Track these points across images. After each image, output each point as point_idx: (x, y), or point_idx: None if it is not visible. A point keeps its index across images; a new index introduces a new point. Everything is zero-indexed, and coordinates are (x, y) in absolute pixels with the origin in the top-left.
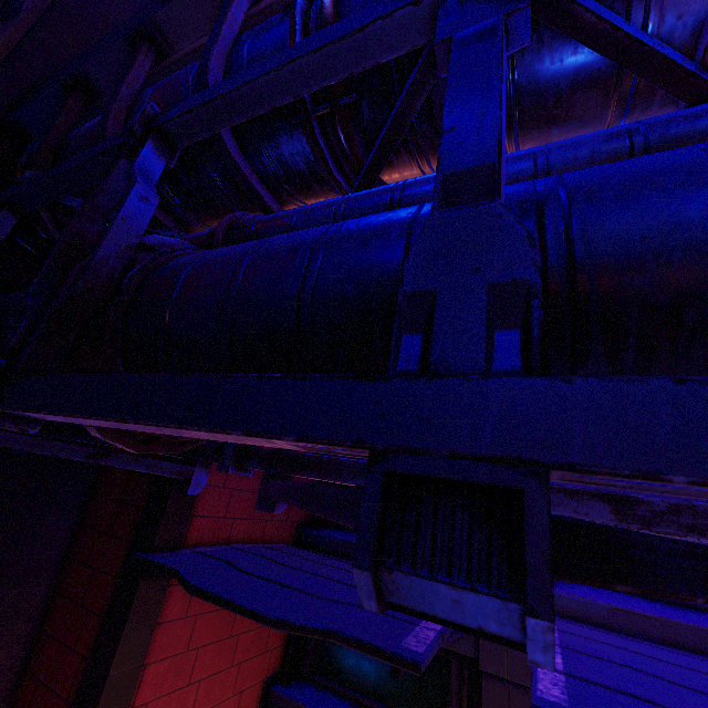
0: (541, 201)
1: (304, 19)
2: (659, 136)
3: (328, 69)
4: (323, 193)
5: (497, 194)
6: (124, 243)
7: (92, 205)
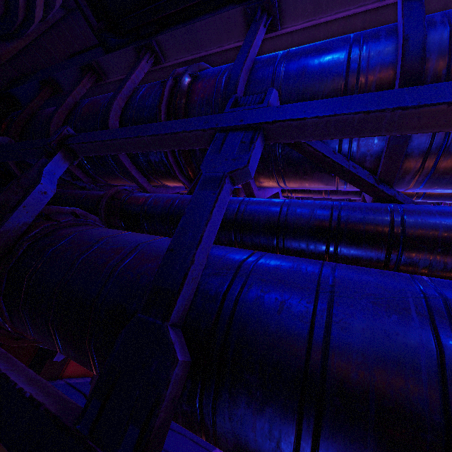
0: (227, 291)
1: (171, 92)
2: (346, 220)
3: (159, 144)
4: (176, 182)
5: (167, 318)
6: (22, 221)
7: (17, 183)
